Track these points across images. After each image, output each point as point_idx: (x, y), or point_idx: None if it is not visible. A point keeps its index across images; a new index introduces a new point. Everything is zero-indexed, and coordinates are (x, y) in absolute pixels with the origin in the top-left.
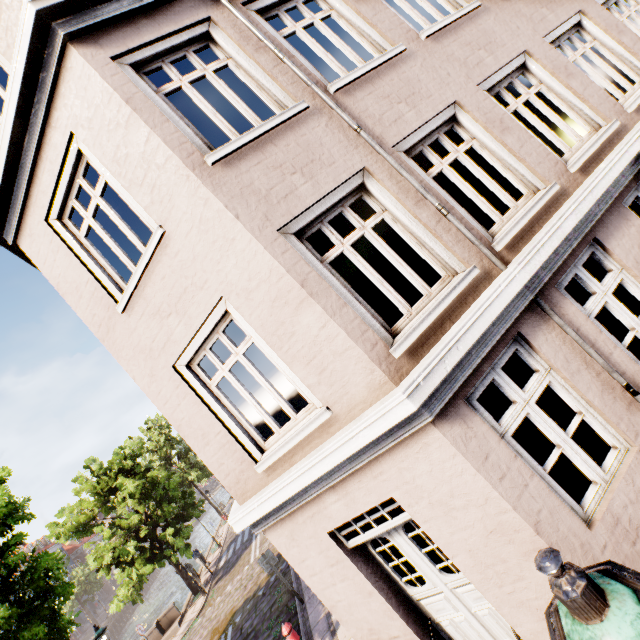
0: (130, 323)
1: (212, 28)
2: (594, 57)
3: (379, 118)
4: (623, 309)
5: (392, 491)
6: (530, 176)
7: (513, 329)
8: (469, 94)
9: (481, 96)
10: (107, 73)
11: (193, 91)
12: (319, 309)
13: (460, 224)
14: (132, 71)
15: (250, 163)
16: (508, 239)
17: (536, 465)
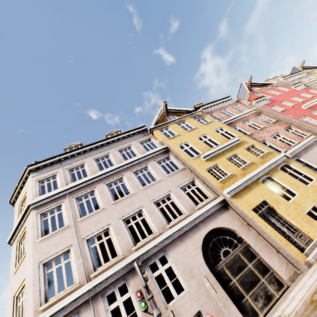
0: (14, 278)
1: (63, 203)
2: (170, 205)
3: (85, 229)
4: (123, 309)
5: None
6: (119, 250)
7: (78, 309)
8: (115, 221)
9: (118, 222)
10: (34, 216)
11: (50, 219)
12: (32, 289)
13: (83, 267)
14: (40, 215)
15: (46, 241)
16: (95, 274)
17: None
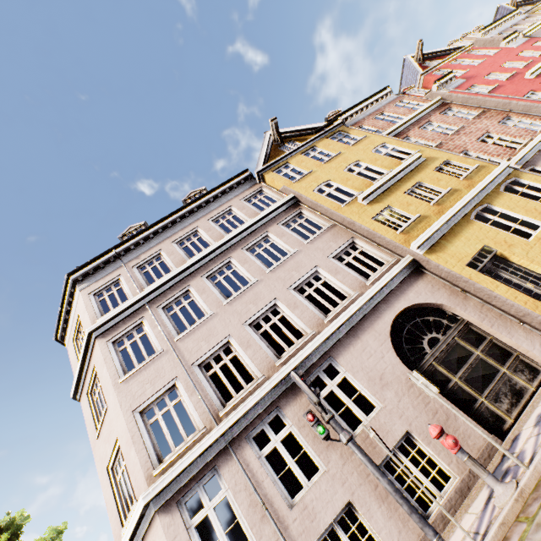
0: (99, 443)
1: (144, 319)
2: (321, 288)
3: (191, 350)
4: (284, 451)
5: None
6: (256, 370)
7: (214, 463)
8: (237, 330)
9: (242, 329)
10: (103, 348)
11: (130, 348)
12: (134, 449)
13: (204, 404)
14: (112, 344)
15: (134, 380)
16: (226, 410)
17: None
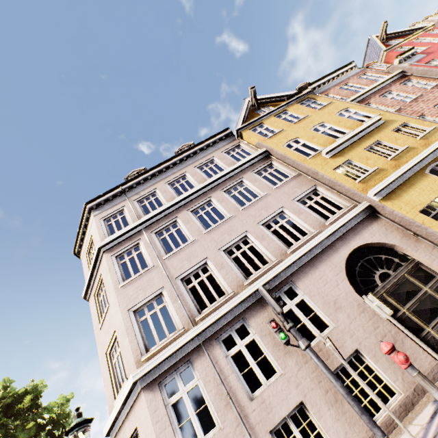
0: (101, 334)
1: (140, 241)
2: (286, 225)
3: (175, 267)
4: (248, 354)
5: (137, 422)
6: (227, 287)
7: (189, 356)
8: (213, 254)
9: (218, 254)
10: (108, 260)
11: (128, 262)
12: (128, 339)
13: (184, 309)
14: (115, 258)
15: (130, 286)
16: (201, 316)
17: (176, 421)
